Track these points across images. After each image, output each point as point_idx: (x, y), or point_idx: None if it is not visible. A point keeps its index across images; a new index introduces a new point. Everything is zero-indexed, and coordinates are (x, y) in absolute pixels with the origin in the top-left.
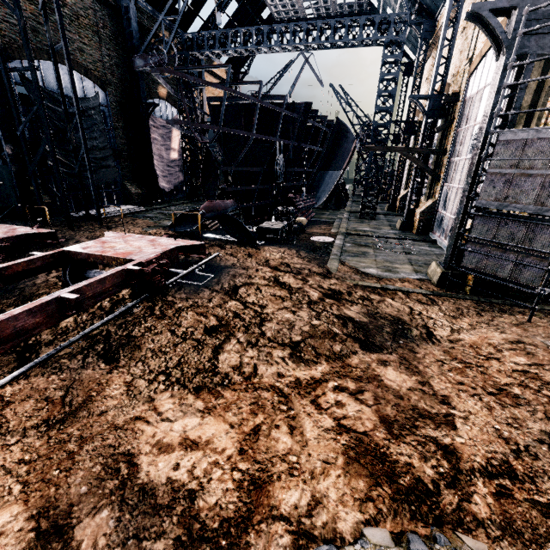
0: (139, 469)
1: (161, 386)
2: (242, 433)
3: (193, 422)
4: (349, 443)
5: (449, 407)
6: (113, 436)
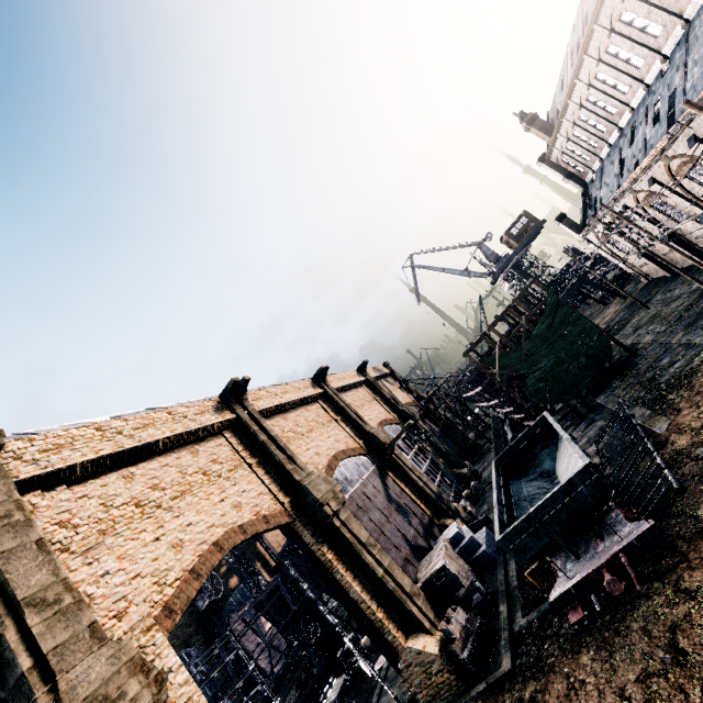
0: None
1: None
2: None
3: None
4: None
5: None
6: None
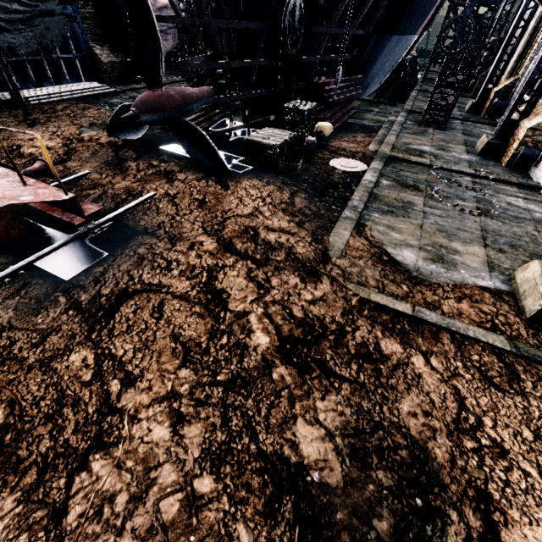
0: None
1: None
2: None
3: None
4: None
5: None
6: None
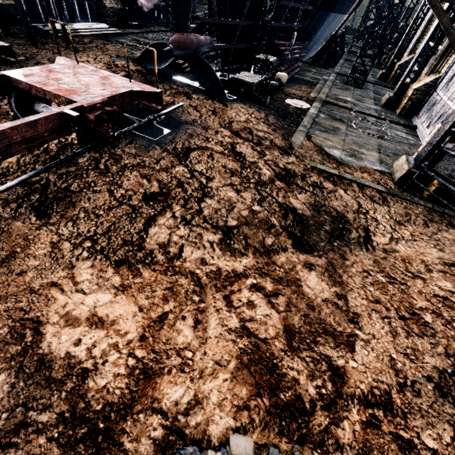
0: (43, 339)
1: (85, 253)
2: (148, 319)
3: (105, 298)
4: (246, 347)
5: (355, 327)
6: (27, 299)
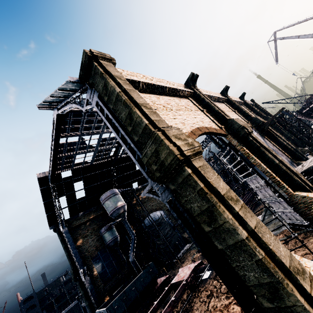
0: None
1: None
2: None
3: None
4: None
5: None
6: None
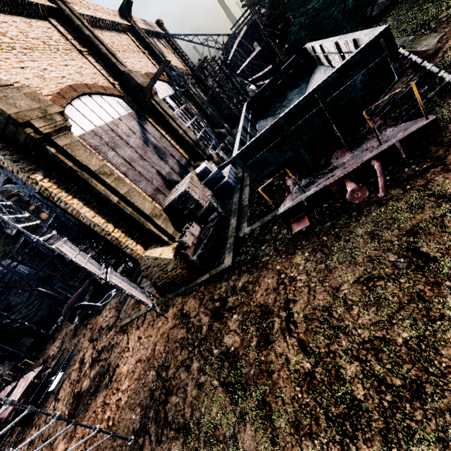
0: None
1: None
2: None
3: None
4: None
5: None
6: None
